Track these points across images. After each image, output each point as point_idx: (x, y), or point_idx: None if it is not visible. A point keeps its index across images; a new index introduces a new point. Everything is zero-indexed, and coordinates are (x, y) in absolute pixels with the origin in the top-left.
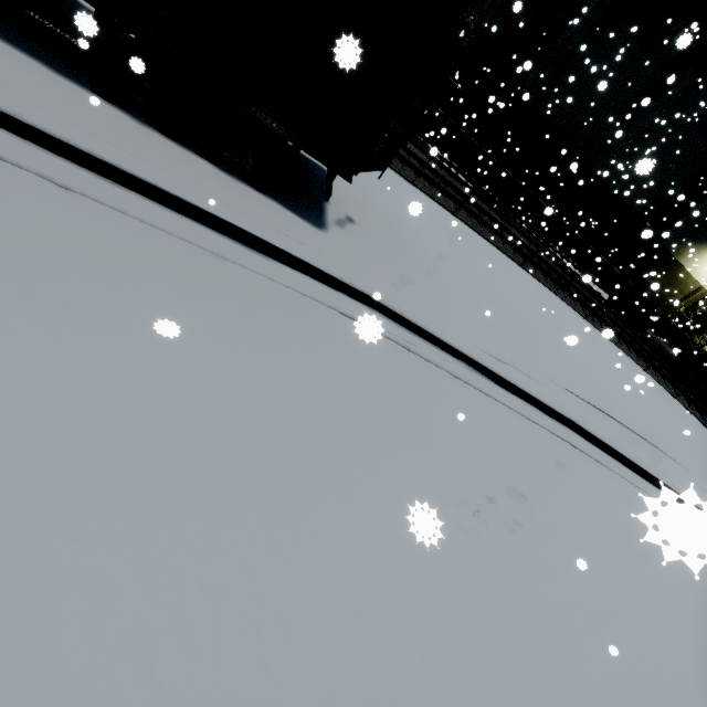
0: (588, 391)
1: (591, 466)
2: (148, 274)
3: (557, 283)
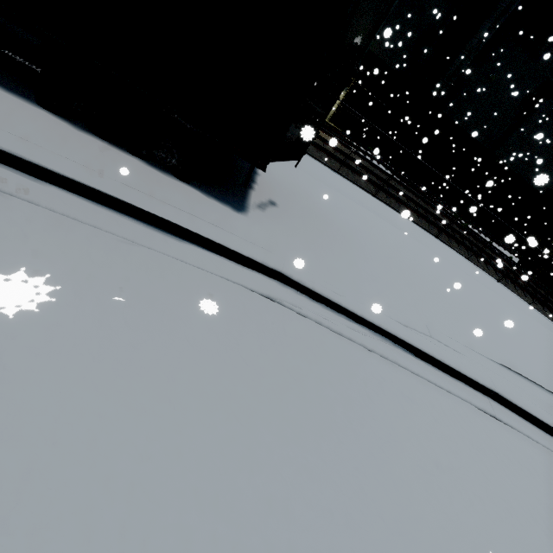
0: (509, 356)
1: (521, 443)
2: (43, 262)
3: (470, 250)
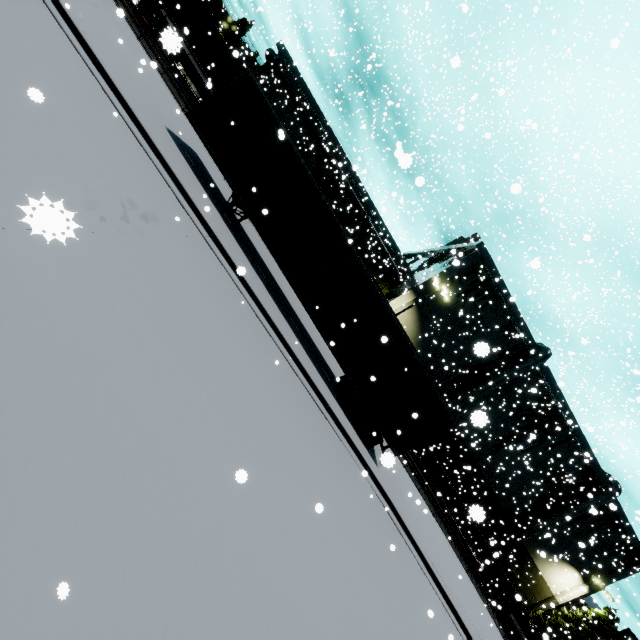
0: (466, 608)
1: None
2: (353, 471)
3: (452, 537)
